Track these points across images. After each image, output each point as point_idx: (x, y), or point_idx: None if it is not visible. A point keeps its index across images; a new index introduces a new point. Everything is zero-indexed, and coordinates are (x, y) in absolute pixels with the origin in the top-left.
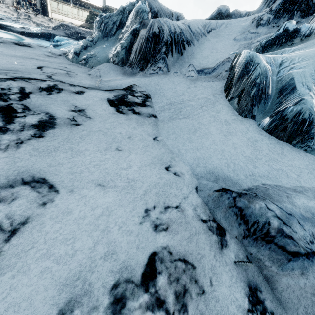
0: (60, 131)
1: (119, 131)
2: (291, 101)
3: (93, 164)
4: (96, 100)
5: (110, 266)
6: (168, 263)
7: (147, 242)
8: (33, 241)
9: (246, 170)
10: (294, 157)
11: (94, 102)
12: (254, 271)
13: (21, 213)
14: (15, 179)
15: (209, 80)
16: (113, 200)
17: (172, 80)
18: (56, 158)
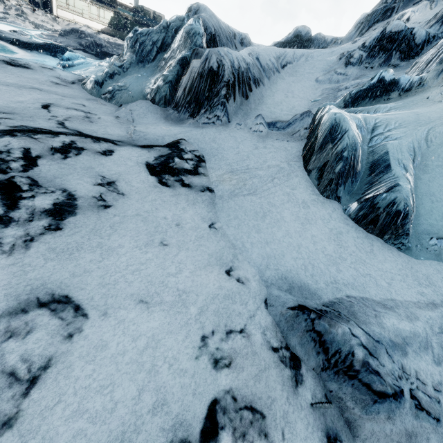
0: (83, 218)
1: (164, 215)
2: (384, 184)
3: (131, 269)
4: (131, 165)
5: (161, 422)
6: (232, 413)
7: (206, 385)
8: (59, 393)
9: (327, 274)
10: (385, 257)
11: (127, 168)
12: (333, 415)
13: (41, 353)
14: (29, 300)
15: (283, 139)
16: (161, 324)
17: (233, 135)
18: (81, 262)
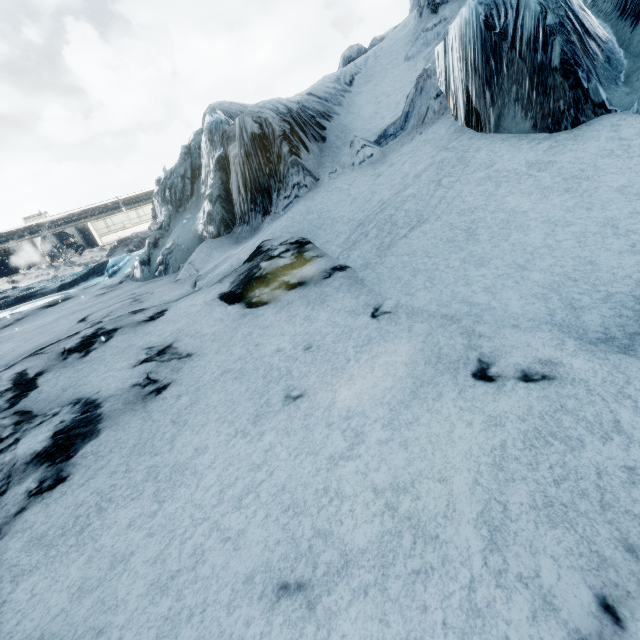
0: (114, 432)
1: (274, 347)
2: None
3: (233, 496)
4: (196, 311)
5: None
6: None
7: None
8: None
9: None
10: None
11: (191, 318)
12: None
13: None
14: None
15: (411, 138)
16: None
17: (333, 188)
18: (104, 542)
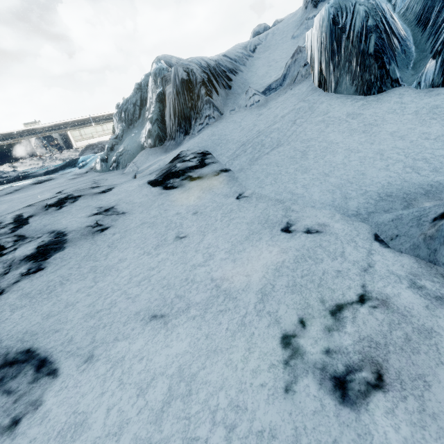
0: (73, 249)
1: (175, 212)
2: None
3: (136, 280)
4: (132, 190)
5: None
6: None
7: None
8: None
9: None
10: None
11: (128, 193)
12: None
13: None
14: None
15: (285, 92)
16: (192, 343)
17: (231, 120)
18: (62, 297)
